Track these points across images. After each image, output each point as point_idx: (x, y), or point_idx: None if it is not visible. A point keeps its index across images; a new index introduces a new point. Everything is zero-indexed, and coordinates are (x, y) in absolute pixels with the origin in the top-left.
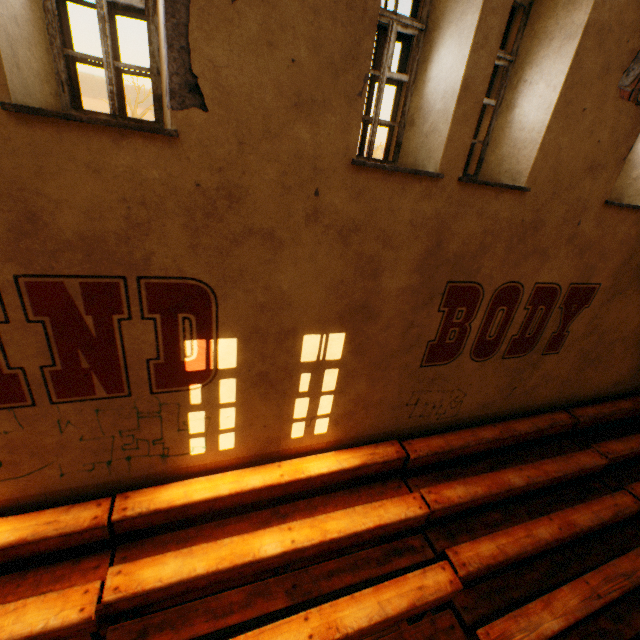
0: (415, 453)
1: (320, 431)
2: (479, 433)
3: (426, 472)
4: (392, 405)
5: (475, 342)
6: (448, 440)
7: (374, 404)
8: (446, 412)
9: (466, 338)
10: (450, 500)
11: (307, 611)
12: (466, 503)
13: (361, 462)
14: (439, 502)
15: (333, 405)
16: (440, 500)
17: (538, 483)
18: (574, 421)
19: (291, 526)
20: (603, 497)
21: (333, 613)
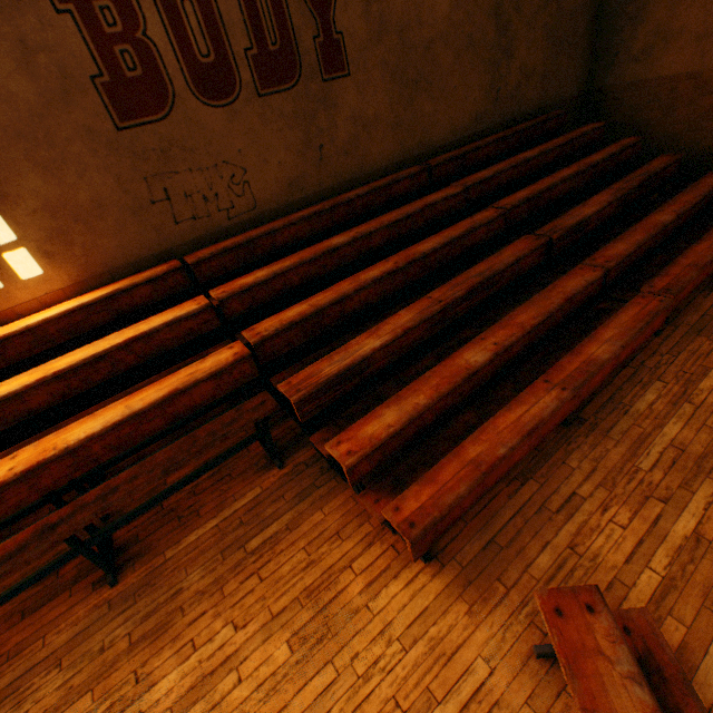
0: (194, 258)
1: (31, 274)
2: (294, 216)
3: (281, 305)
4: (127, 208)
5: (186, 71)
6: (248, 235)
7: (91, 211)
8: (236, 205)
9: (163, 65)
10: (243, 285)
11: (19, 452)
12: (274, 284)
13: (111, 291)
14: (227, 291)
15: (11, 225)
16: (230, 290)
17: (376, 237)
18: (425, 168)
19: (3, 384)
20: (460, 223)
21: (56, 439)
